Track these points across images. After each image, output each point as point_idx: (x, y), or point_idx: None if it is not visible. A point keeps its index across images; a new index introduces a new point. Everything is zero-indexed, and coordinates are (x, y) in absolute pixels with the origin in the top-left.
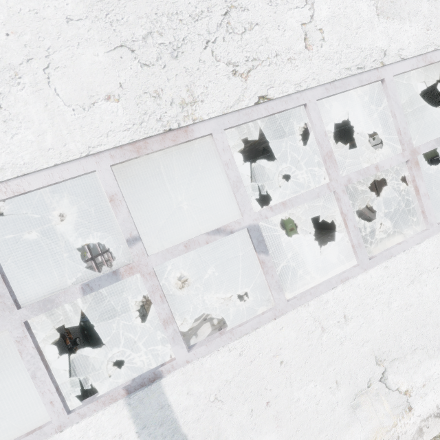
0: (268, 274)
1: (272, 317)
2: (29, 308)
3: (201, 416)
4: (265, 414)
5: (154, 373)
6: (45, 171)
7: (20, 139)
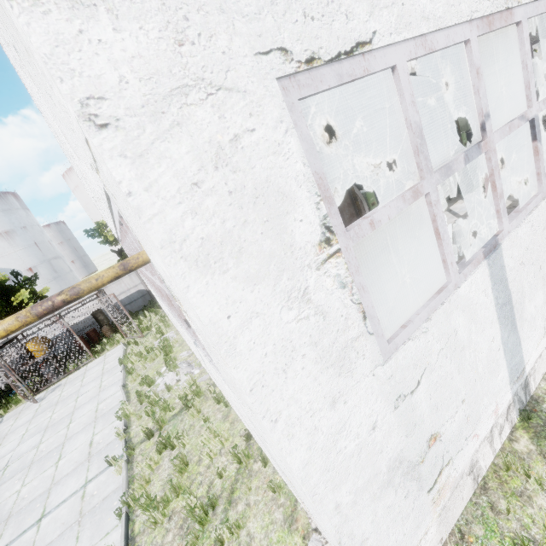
0: (540, 161)
1: (541, 198)
2: (439, 173)
3: (516, 276)
4: (539, 276)
5: (495, 241)
6: (445, 31)
7: None
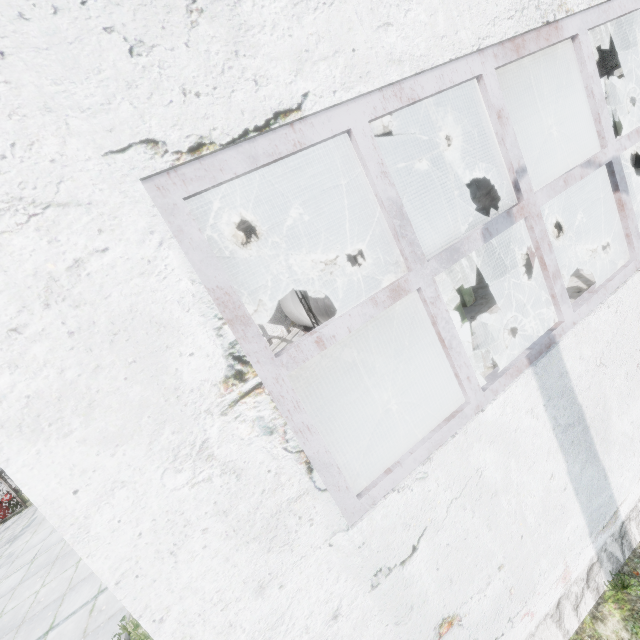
0: (629, 218)
1: (634, 269)
2: (437, 259)
3: (591, 383)
4: (636, 378)
5: (548, 338)
6: (435, 71)
7: (413, 18)
